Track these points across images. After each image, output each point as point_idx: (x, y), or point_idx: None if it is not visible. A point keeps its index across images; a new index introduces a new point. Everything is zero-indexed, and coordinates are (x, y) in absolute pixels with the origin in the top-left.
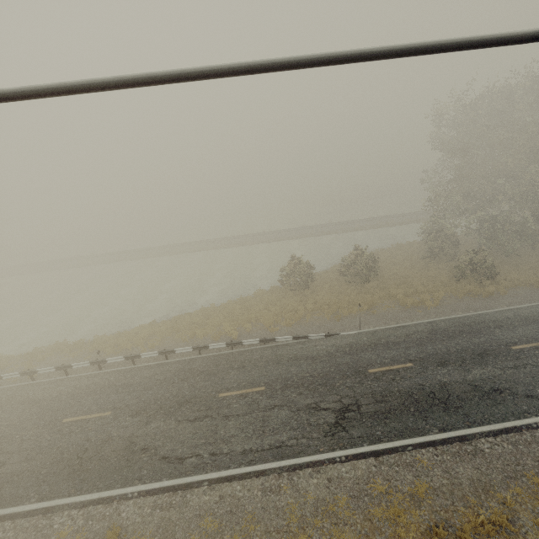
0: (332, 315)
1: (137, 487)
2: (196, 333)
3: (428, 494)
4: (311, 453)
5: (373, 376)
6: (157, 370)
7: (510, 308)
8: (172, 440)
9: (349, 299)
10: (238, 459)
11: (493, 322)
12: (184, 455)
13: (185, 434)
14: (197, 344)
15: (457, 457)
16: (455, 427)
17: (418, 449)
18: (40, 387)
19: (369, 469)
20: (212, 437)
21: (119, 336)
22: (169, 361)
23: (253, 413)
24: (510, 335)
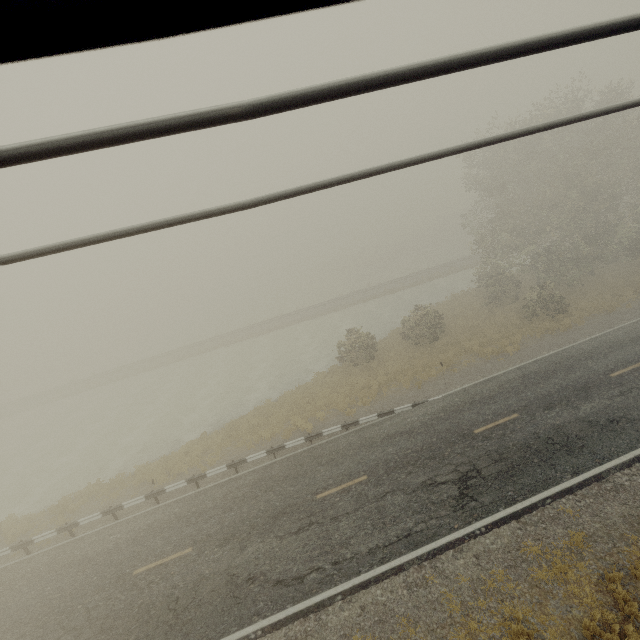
0: (410, 383)
1: (258, 623)
2: (262, 435)
3: (586, 543)
4: (446, 533)
5: (481, 436)
6: (230, 488)
7: (593, 337)
8: (280, 560)
9: (422, 362)
10: (367, 560)
11: (583, 355)
12: (301, 573)
13: (294, 550)
14: (267, 448)
15: (600, 498)
16: (586, 468)
17: (558, 499)
18: (87, 542)
19: (514, 534)
20: (327, 544)
21: (165, 460)
22: (241, 474)
23: (364, 507)
24: (604, 363)
